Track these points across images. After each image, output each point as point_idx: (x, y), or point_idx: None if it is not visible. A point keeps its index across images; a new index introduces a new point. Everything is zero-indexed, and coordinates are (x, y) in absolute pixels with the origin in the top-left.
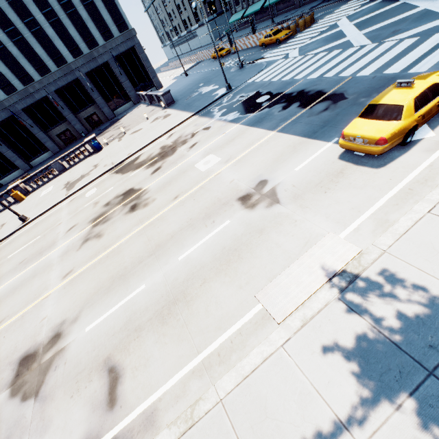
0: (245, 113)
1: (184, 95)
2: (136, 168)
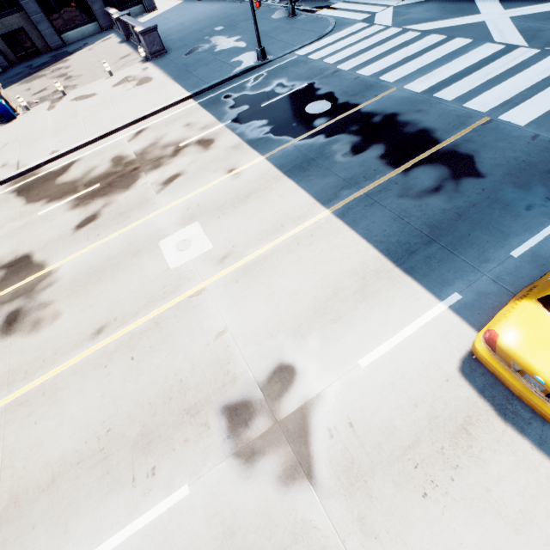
0: (281, 132)
1: (186, 42)
2: (54, 196)
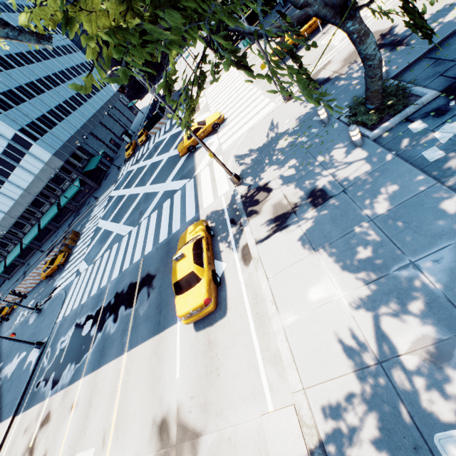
0: (81, 358)
1: None
2: None
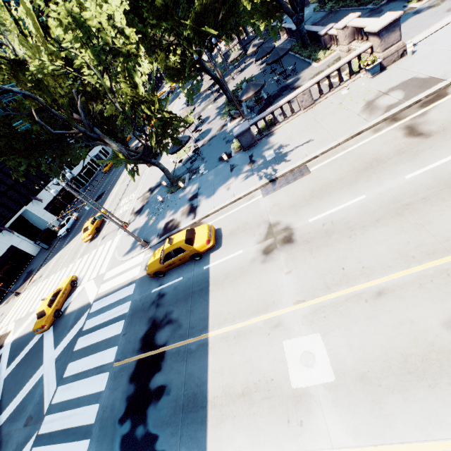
0: None
1: None
2: None
